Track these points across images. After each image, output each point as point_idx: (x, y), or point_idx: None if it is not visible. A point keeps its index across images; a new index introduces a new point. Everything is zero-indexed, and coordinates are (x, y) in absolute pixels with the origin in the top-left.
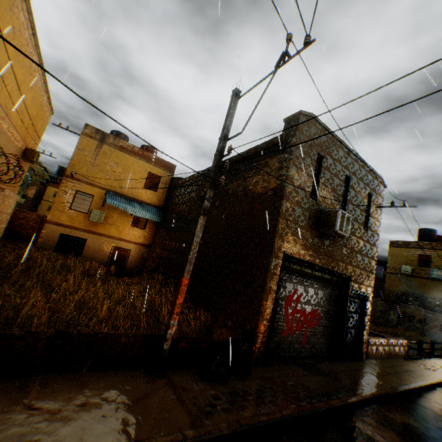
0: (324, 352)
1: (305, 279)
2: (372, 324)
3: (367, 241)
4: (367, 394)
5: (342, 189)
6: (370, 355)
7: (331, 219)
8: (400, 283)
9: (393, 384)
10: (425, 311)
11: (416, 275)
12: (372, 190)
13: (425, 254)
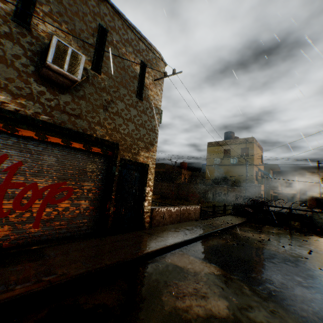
0: (86, 231)
1: (32, 142)
2: (199, 203)
3: (144, 112)
4: (68, 276)
5: (94, 40)
6: (157, 223)
7: (47, 53)
8: (214, 171)
9: (147, 248)
10: (228, 187)
11: (223, 164)
12: (148, 62)
13: (228, 148)
